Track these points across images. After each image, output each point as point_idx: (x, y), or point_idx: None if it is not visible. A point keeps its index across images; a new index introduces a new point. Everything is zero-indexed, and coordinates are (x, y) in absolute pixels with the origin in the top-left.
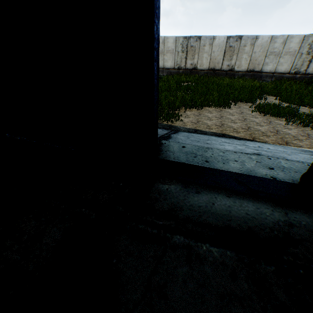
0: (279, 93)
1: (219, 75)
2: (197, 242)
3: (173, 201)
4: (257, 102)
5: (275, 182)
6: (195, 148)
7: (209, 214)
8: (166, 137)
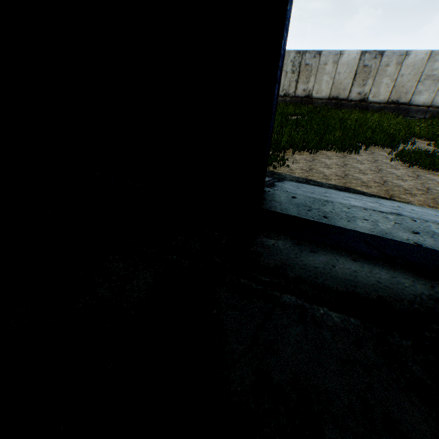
0: (436, 136)
1: (344, 107)
2: (313, 304)
3: (282, 258)
4: (400, 148)
5: (420, 249)
6: (309, 200)
7: (327, 277)
8: (268, 184)
